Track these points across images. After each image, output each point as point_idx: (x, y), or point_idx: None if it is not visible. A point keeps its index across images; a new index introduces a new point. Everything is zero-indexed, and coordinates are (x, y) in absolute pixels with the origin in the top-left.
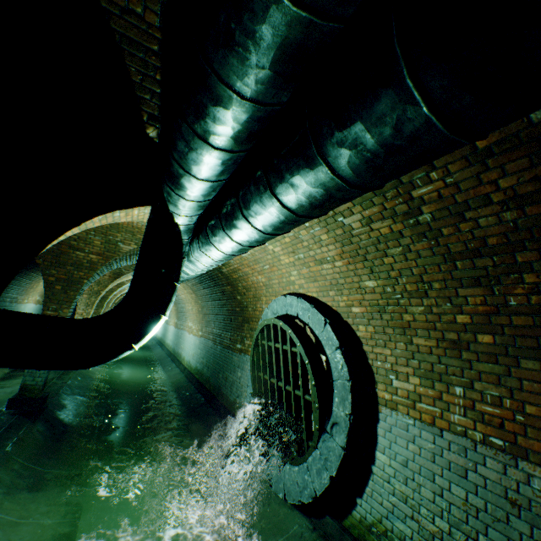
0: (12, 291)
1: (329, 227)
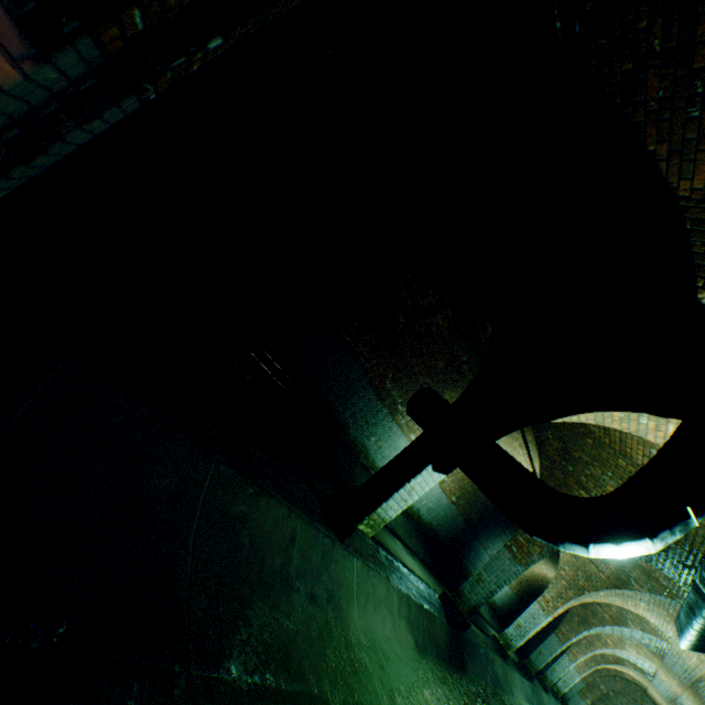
0: (496, 544)
1: None
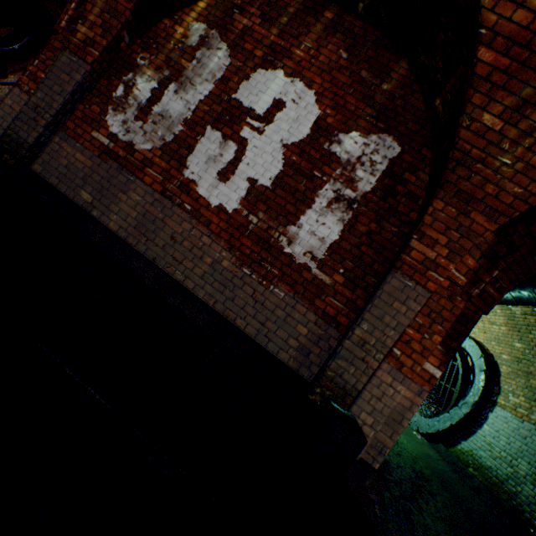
0: None
1: (502, 307)
